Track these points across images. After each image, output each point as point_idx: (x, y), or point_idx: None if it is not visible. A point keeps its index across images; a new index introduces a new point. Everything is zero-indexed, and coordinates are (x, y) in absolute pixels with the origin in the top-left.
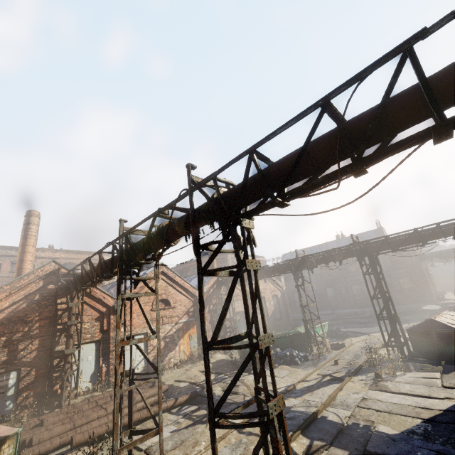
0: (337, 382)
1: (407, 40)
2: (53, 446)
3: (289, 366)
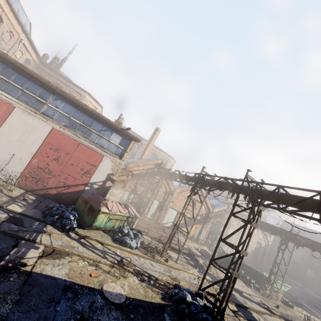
0: (269, 312)
1: None
2: (141, 229)
3: (244, 284)
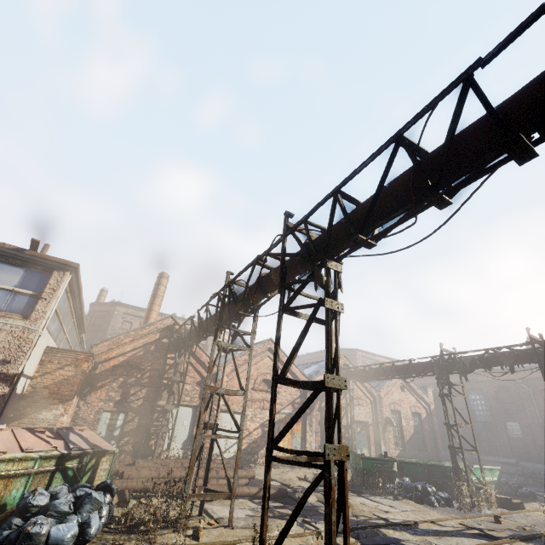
0: (487, 539)
1: (464, 72)
2: (138, 486)
3: (420, 505)
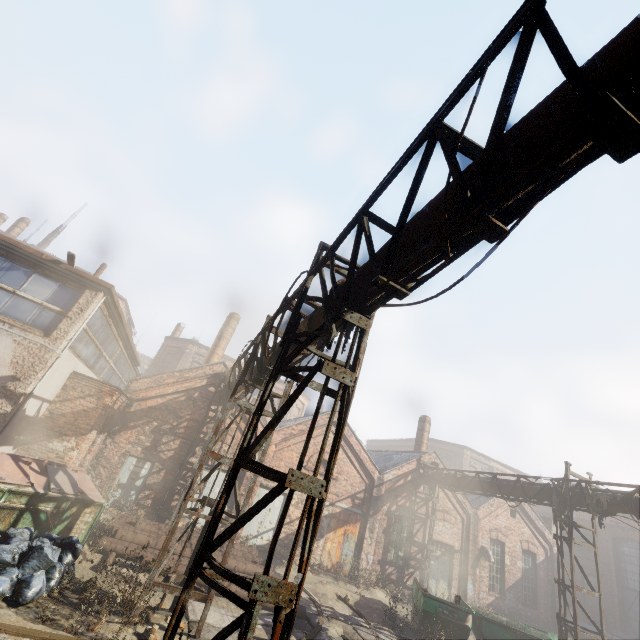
0: None
1: None
2: (128, 551)
3: None
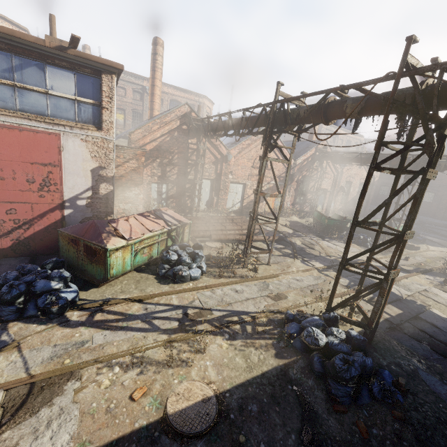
0: (403, 272)
1: None
2: (200, 235)
3: (359, 246)
